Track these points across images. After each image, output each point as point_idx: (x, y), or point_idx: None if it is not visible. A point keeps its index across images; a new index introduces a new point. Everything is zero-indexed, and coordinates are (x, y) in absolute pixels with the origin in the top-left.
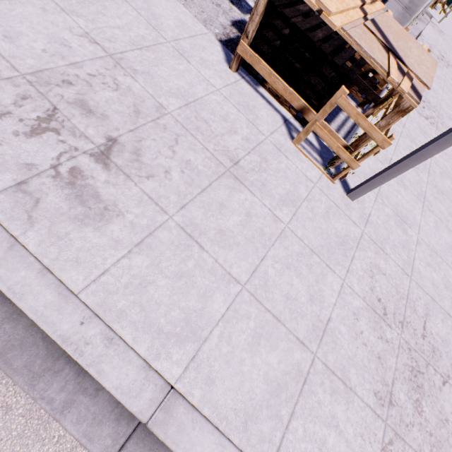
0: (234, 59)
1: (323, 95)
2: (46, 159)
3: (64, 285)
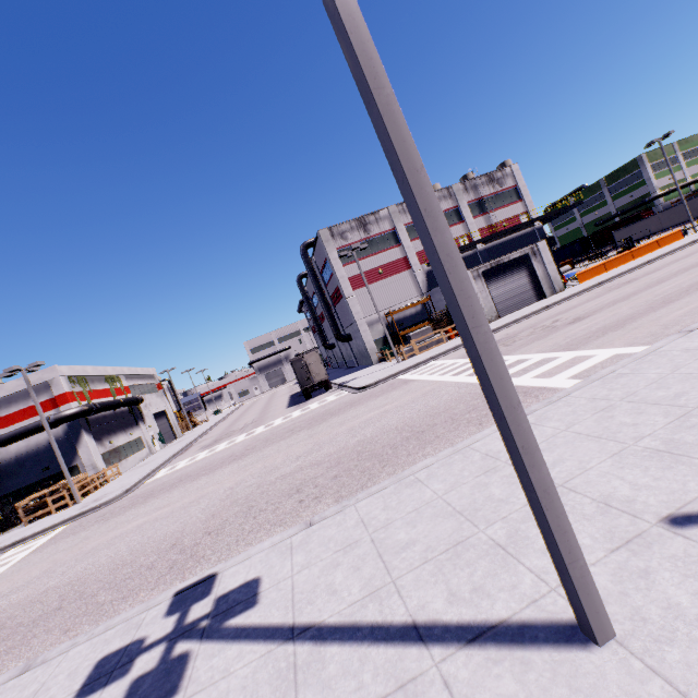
0: (25, 523)
1: (53, 502)
2: None
3: None
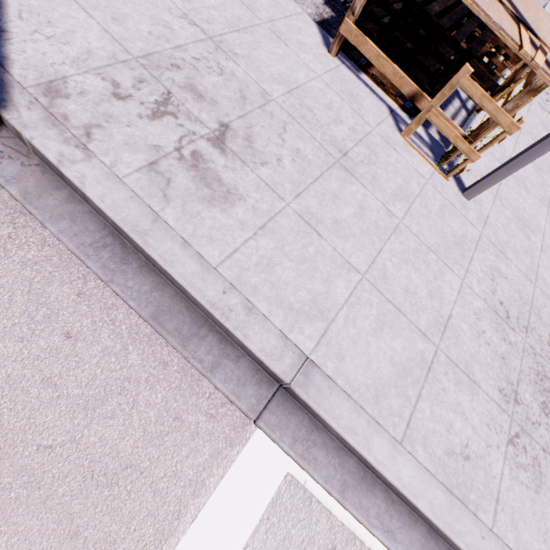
0: (335, 41)
1: (439, 79)
2: (170, 142)
3: (204, 258)
